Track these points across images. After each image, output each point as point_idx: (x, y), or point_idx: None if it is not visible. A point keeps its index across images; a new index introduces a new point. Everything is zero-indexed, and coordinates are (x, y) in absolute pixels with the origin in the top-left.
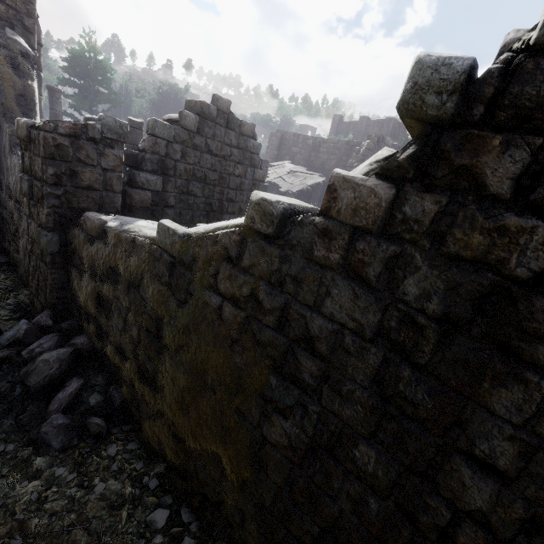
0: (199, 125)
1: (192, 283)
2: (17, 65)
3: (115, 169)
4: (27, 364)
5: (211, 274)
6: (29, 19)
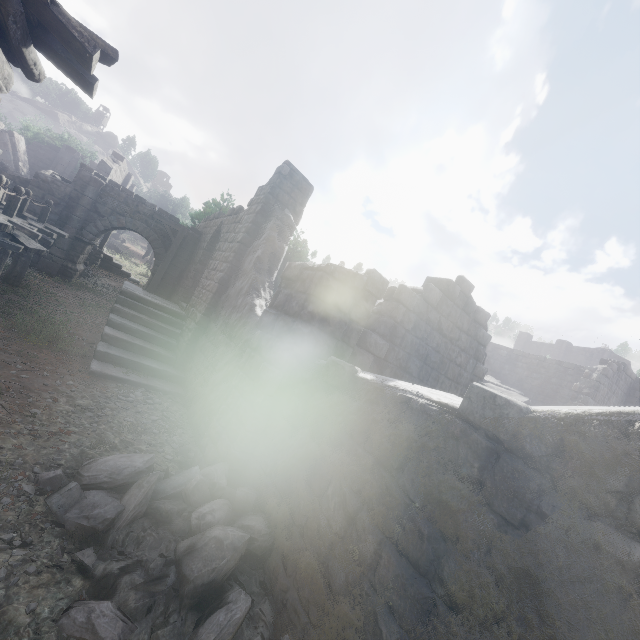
0: (438, 301)
1: (548, 494)
2: (281, 232)
3: (359, 322)
4: (189, 534)
5: (613, 490)
6: (300, 206)
